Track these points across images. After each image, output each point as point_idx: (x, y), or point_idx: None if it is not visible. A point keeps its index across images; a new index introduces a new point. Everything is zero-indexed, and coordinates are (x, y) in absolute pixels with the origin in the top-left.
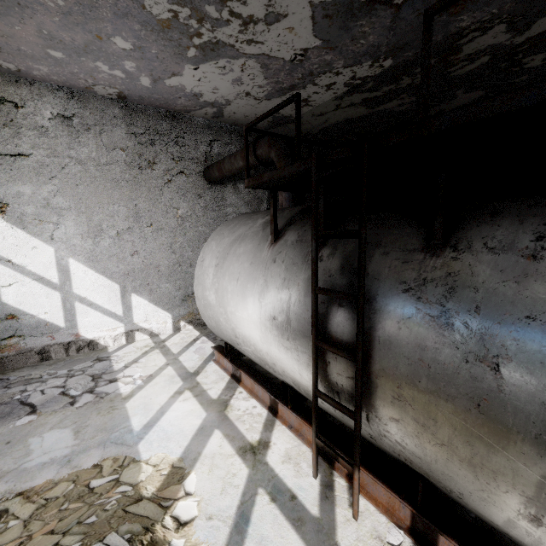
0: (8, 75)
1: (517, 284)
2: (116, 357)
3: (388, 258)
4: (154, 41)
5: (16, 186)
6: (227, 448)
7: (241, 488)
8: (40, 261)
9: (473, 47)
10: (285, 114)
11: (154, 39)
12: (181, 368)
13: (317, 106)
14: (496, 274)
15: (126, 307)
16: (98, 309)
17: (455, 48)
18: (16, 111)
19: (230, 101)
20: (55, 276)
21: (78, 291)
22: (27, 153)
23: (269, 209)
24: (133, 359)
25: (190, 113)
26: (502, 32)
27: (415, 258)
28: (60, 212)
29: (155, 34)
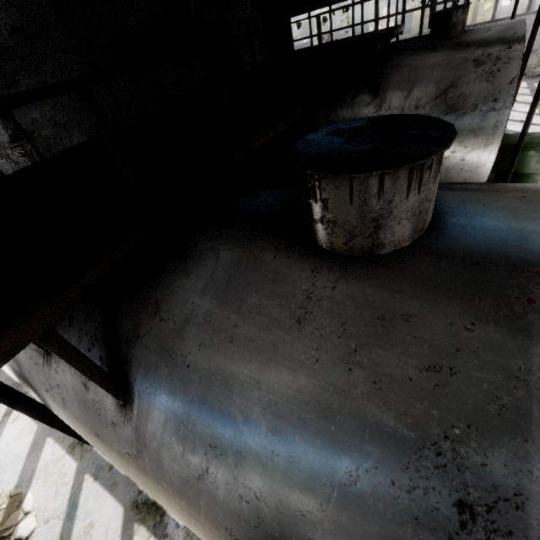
0: None
1: (85, 408)
2: None
3: (27, 354)
4: None
5: None
6: (58, 452)
7: (71, 483)
8: None
9: None
10: None
11: None
12: (6, 382)
13: None
14: (75, 395)
15: None
16: None
17: None
18: None
19: None
20: None
21: None
22: None
23: (13, 135)
24: None
25: None
26: None
27: (39, 361)
28: None
29: None
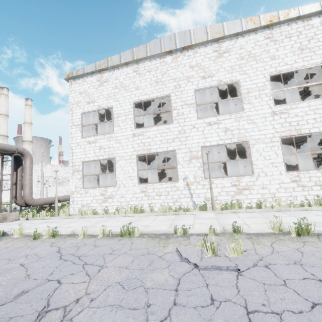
0: None
1: None
2: None
3: None
4: None
5: None
6: None
7: None
8: None
9: None
10: None
11: None
12: None
13: None
14: None
15: None
16: None
17: None
18: None
19: None
20: None
21: None
22: None
23: None
24: None
25: None
26: None
27: None
28: None
29: None
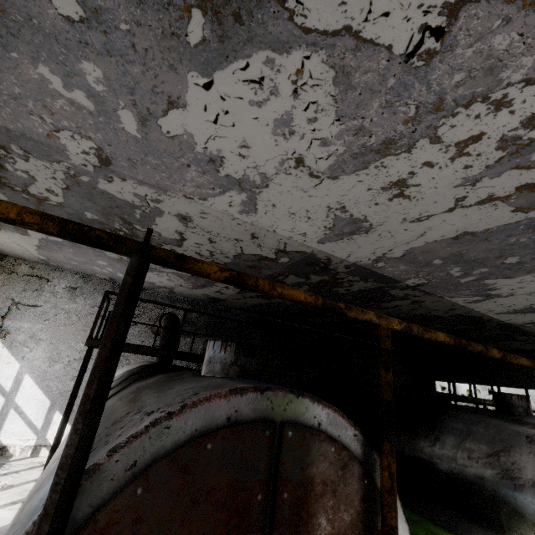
0: (53, 266)
1: None
2: (9, 465)
3: None
4: (117, 263)
5: (22, 323)
6: None
7: None
8: (6, 373)
9: (290, 281)
10: (214, 296)
11: (117, 263)
12: None
13: (230, 295)
14: None
15: (47, 422)
16: (25, 418)
17: (279, 280)
18: (47, 283)
19: (174, 287)
20: (9, 386)
21: (19, 400)
22: (40, 305)
23: None
24: (18, 470)
25: (155, 289)
26: (297, 277)
27: None
28: (39, 341)
29: (116, 261)
